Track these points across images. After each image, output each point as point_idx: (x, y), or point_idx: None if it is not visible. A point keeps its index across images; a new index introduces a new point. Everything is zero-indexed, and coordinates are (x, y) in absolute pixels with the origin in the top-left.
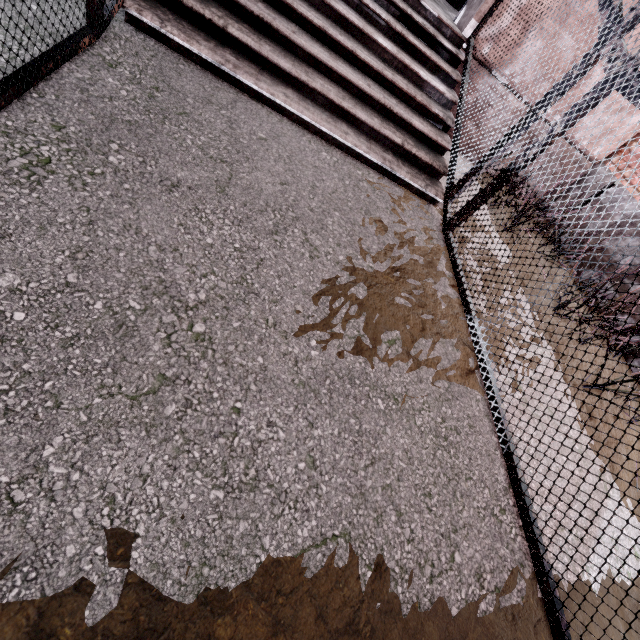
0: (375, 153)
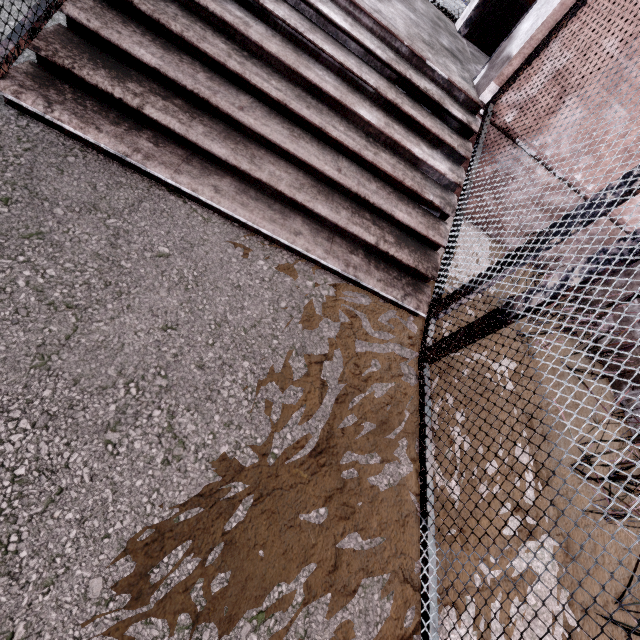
0: (335, 257)
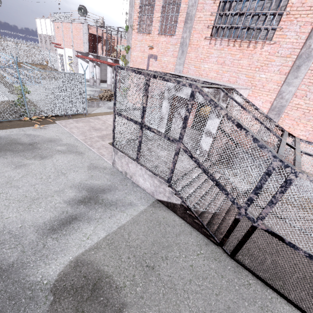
0: None
